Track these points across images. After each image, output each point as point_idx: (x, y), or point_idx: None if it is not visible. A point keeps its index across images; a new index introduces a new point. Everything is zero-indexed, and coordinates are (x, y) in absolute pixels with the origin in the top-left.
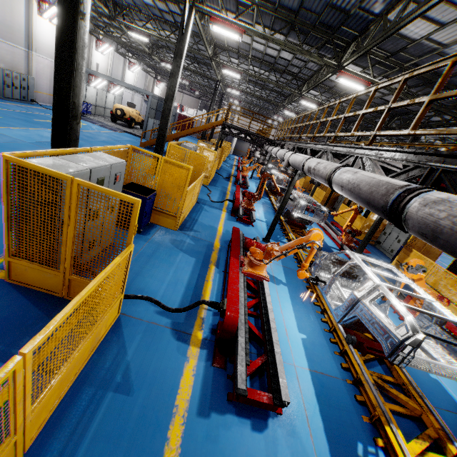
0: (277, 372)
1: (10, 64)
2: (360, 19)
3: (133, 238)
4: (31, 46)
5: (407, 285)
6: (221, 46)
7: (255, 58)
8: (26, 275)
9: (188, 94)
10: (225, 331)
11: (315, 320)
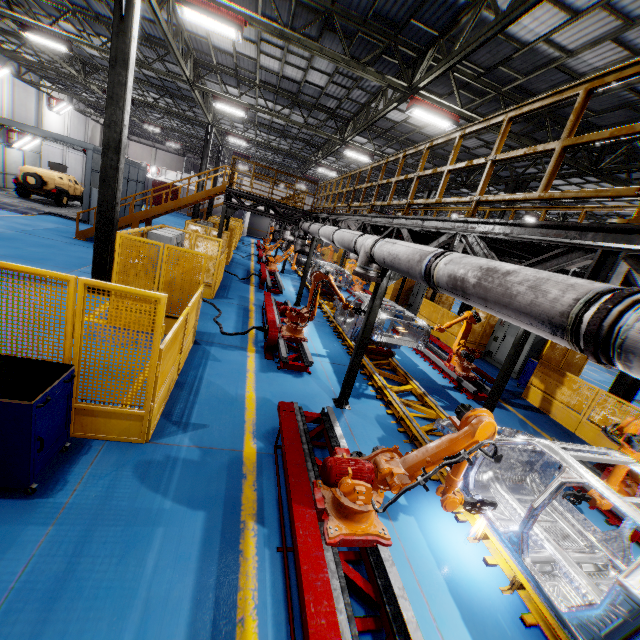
0: None
1: None
2: (444, 5)
3: (4, 528)
4: None
5: (560, 426)
6: (205, 63)
7: (267, 86)
8: None
9: (165, 150)
10: None
11: (516, 631)
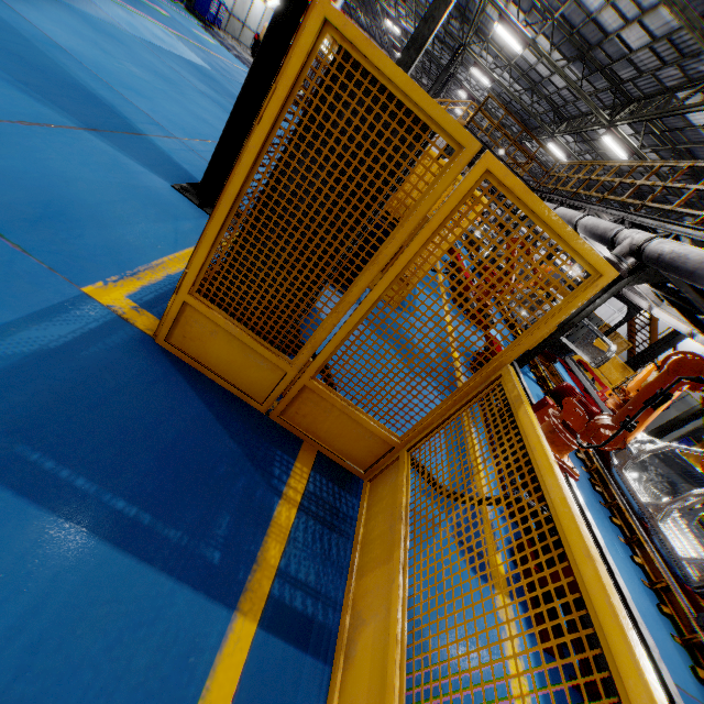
0: (673, 703)
1: None
2: None
3: None
4: None
5: None
6: None
7: (564, 24)
8: (206, 343)
9: None
10: (571, 582)
11: (625, 558)
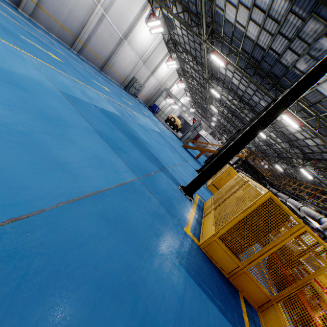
0: None
1: (139, 77)
2: None
3: None
4: (153, 73)
5: None
6: None
7: (281, 132)
8: (215, 252)
9: (204, 121)
10: None
11: None
